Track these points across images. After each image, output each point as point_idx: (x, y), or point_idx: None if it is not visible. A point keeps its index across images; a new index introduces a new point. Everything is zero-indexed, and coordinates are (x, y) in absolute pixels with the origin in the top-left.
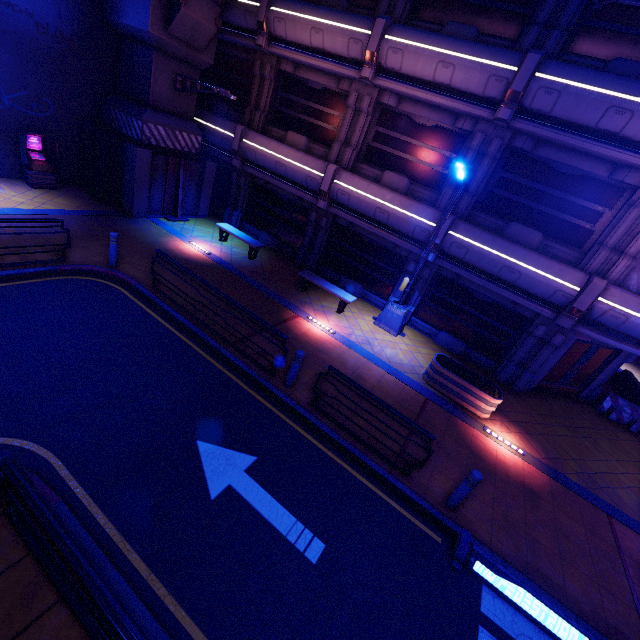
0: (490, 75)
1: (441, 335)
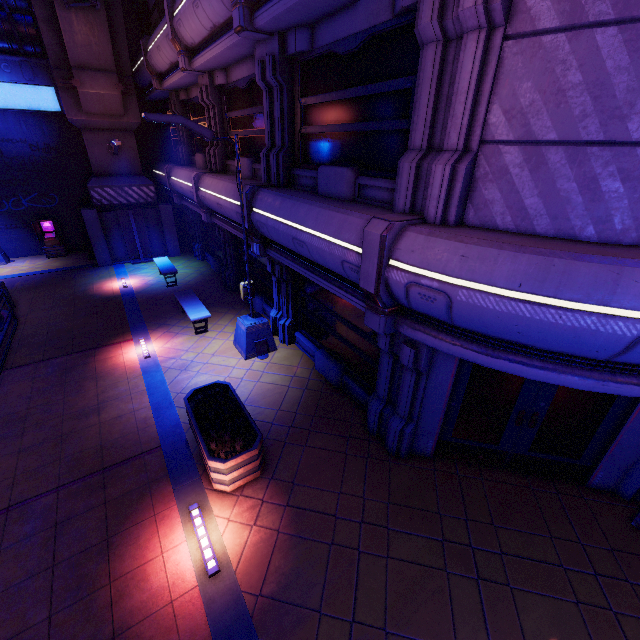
0: None
1: (315, 356)
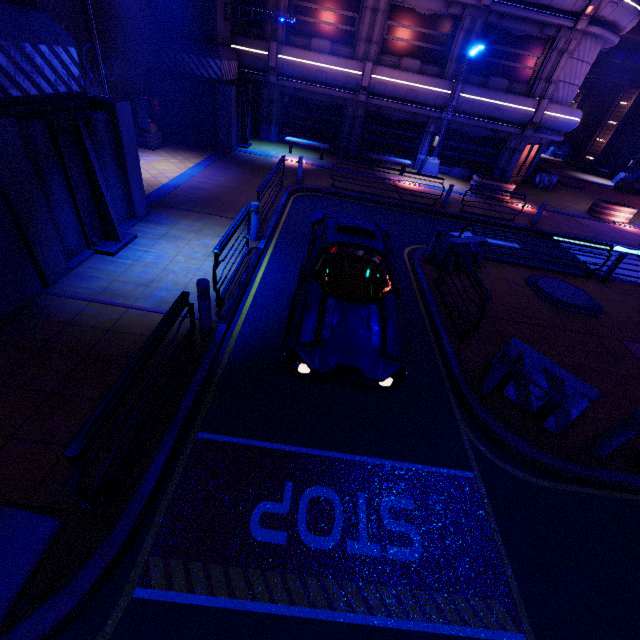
0: None
1: (454, 170)
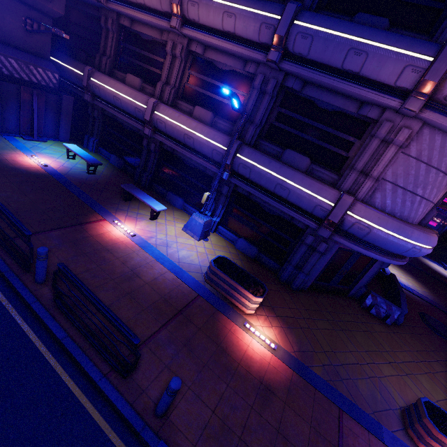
0: (261, 23)
1: (239, 241)
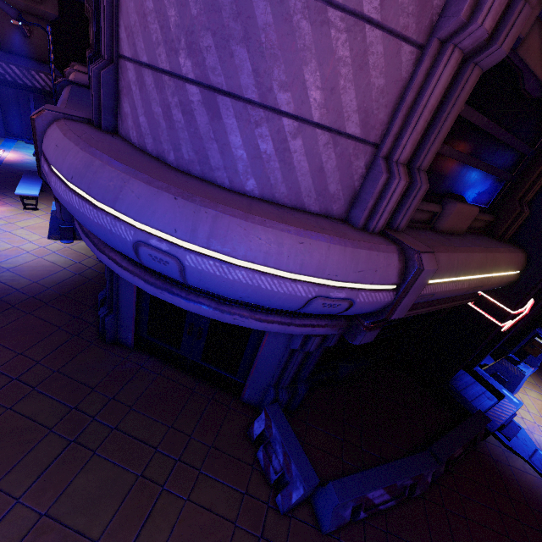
0: None
1: None
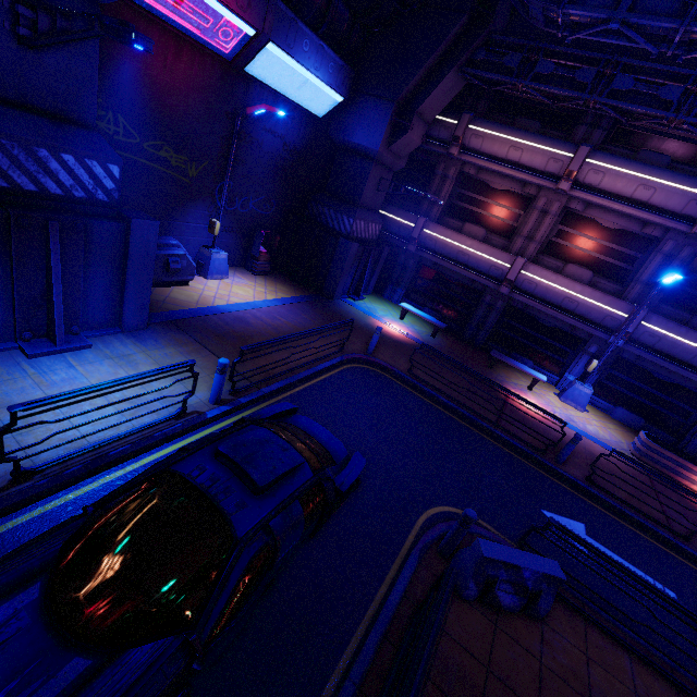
0: (691, 199)
1: (619, 411)
